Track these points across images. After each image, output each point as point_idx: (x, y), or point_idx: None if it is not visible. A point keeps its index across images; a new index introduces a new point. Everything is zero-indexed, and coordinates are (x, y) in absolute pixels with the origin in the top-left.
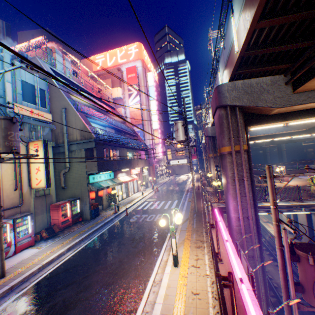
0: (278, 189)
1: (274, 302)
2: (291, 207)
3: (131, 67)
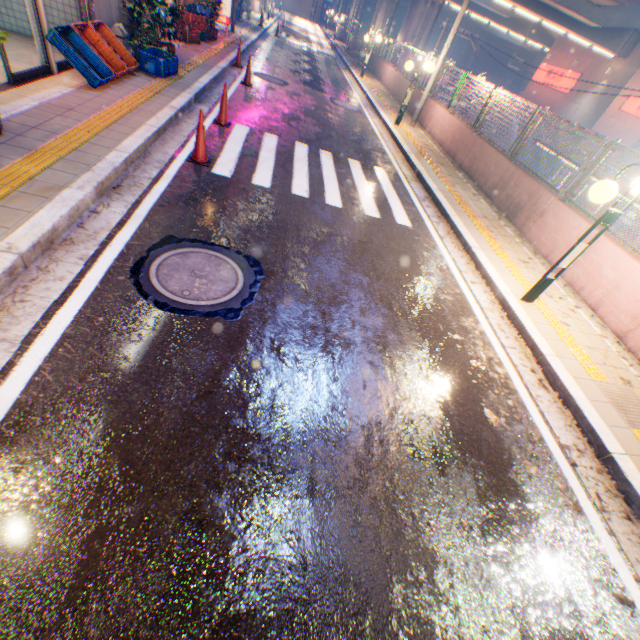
0: None
1: None
2: None
3: None
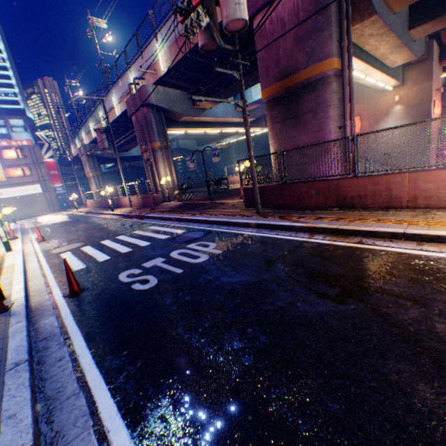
0: None
1: None
2: None
3: None
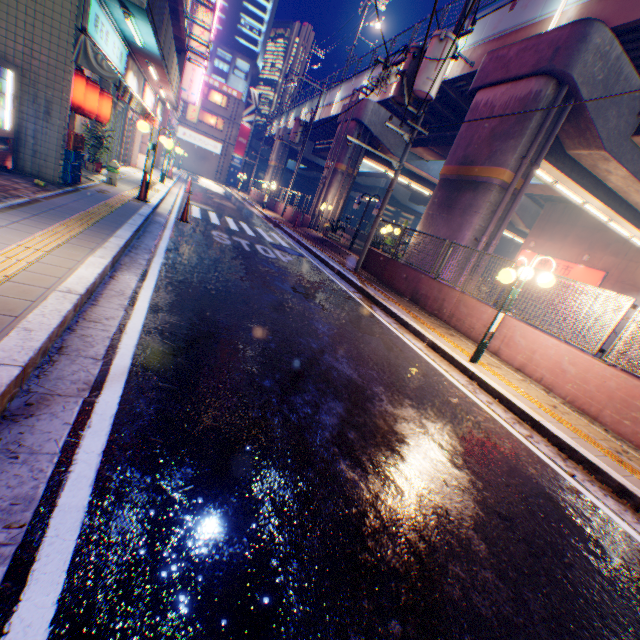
0: None
1: None
2: None
3: None
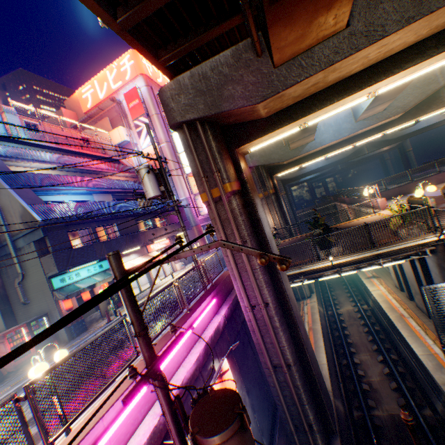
0: (335, 237)
1: (357, 420)
2: (365, 260)
3: (130, 90)
